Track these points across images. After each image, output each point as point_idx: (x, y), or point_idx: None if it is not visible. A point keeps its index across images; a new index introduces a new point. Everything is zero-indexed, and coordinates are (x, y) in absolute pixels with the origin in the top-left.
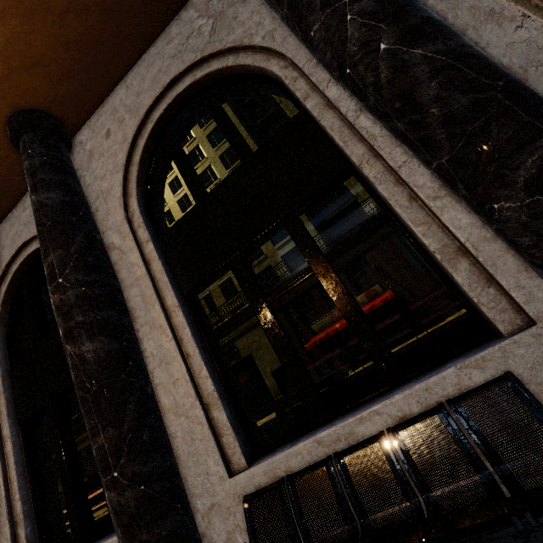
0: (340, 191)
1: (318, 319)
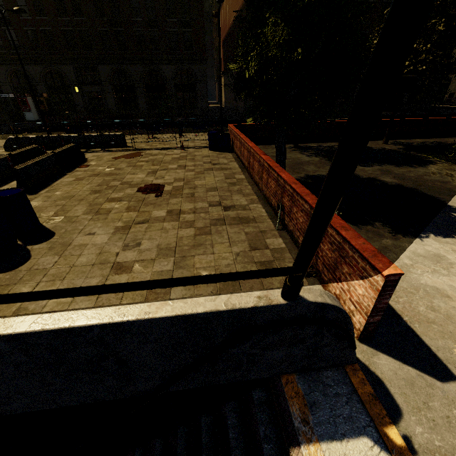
0: None
1: None
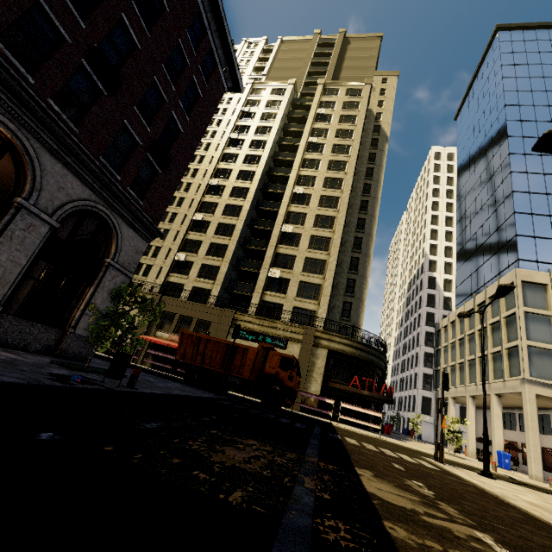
0: (253, 285)
1: (164, 331)
